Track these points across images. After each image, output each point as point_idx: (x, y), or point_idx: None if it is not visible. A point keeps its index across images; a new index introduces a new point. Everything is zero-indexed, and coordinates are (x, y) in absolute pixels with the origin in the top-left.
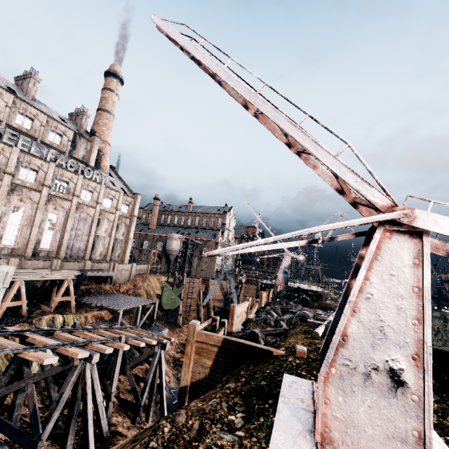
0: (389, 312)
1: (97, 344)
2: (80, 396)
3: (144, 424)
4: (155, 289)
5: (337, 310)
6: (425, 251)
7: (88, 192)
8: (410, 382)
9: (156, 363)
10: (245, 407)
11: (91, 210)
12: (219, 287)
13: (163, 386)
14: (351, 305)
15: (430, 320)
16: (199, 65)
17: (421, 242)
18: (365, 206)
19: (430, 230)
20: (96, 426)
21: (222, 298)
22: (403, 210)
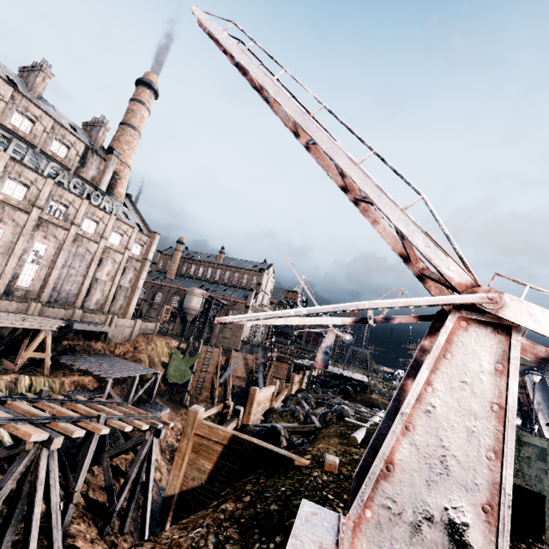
0: (455, 436)
1: (63, 423)
2: (26, 494)
3: (115, 537)
4: (161, 355)
5: (383, 419)
6: (513, 354)
7: (93, 222)
8: (477, 545)
9: (144, 454)
10: (240, 546)
11: (93, 245)
12: (243, 361)
13: (149, 487)
14: (403, 419)
15: (512, 456)
16: (244, 75)
17: (508, 340)
18: (436, 281)
19: (522, 325)
20: (46, 535)
21: (245, 376)
22: (488, 293)
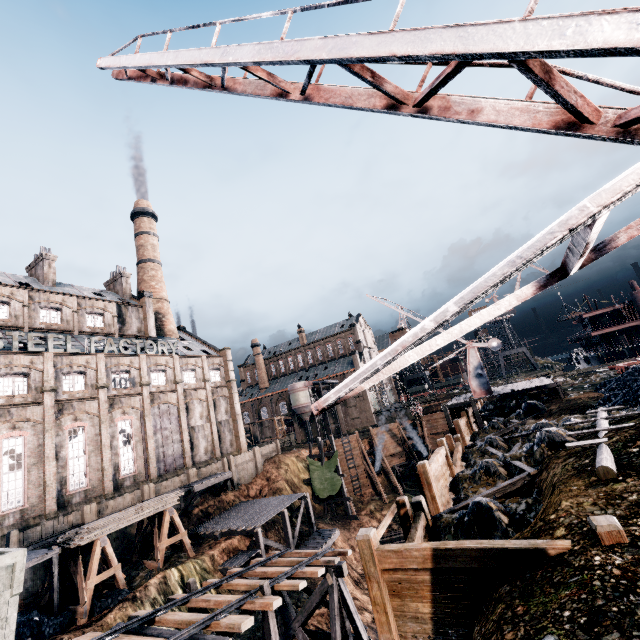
0: None
1: (225, 618)
2: None
3: None
4: (298, 473)
5: None
6: None
7: (160, 373)
8: None
9: (337, 604)
10: None
11: (171, 395)
12: (388, 435)
13: None
14: None
15: None
16: (185, 85)
17: None
18: None
19: None
20: None
21: (400, 450)
22: None
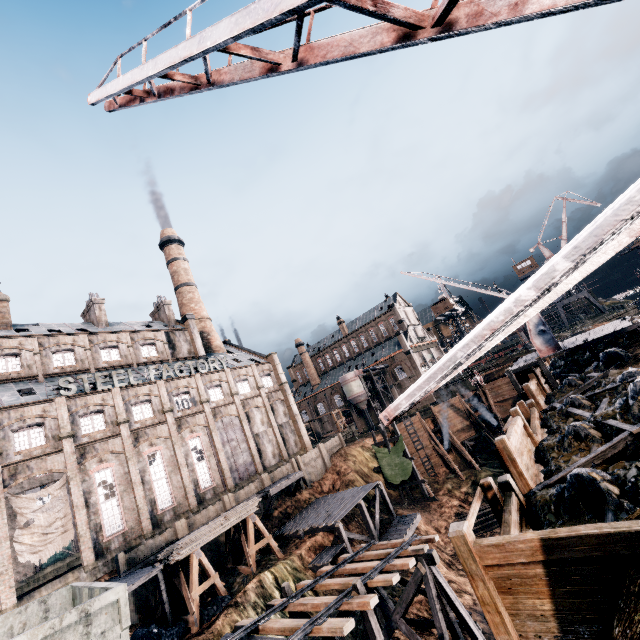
0: None
1: (325, 622)
2: None
3: None
4: (366, 463)
5: None
6: None
7: (216, 389)
8: None
9: (434, 592)
10: None
11: (231, 407)
12: (451, 410)
13: (471, 629)
14: None
15: None
16: (172, 94)
17: None
18: None
19: None
20: None
21: (467, 424)
22: None
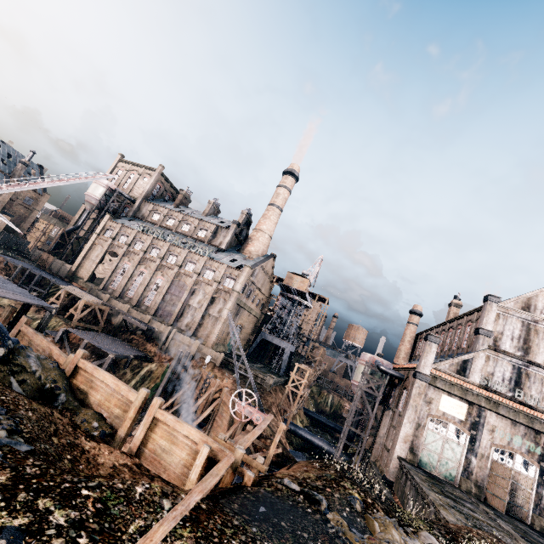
0: None
1: None
2: None
3: None
4: None
5: None
6: None
7: (193, 264)
8: None
9: None
10: None
11: (189, 279)
12: (229, 417)
13: None
14: None
15: None
16: None
17: None
18: None
19: None
20: None
21: None
22: None
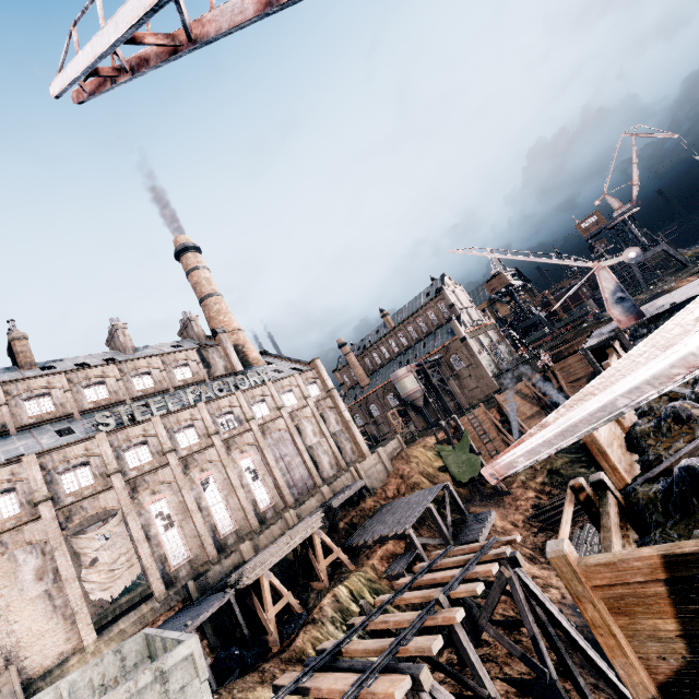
0: None
1: (411, 642)
2: None
3: None
4: (430, 463)
5: None
6: None
7: (260, 404)
8: None
9: (522, 595)
10: None
11: (279, 422)
12: (518, 398)
13: (565, 628)
14: None
15: None
16: (147, 66)
17: None
18: None
19: None
20: None
21: (537, 409)
22: None
